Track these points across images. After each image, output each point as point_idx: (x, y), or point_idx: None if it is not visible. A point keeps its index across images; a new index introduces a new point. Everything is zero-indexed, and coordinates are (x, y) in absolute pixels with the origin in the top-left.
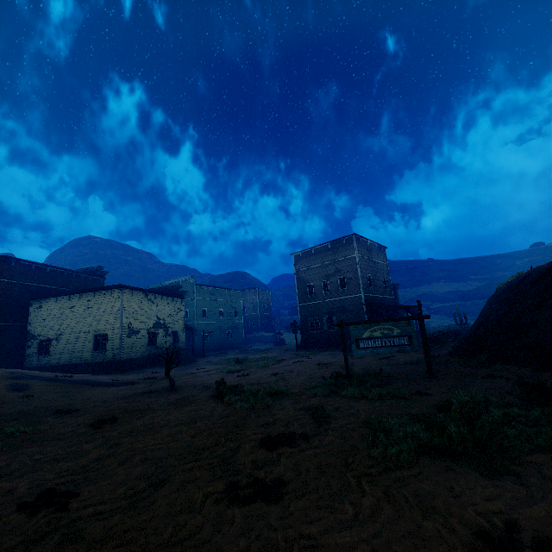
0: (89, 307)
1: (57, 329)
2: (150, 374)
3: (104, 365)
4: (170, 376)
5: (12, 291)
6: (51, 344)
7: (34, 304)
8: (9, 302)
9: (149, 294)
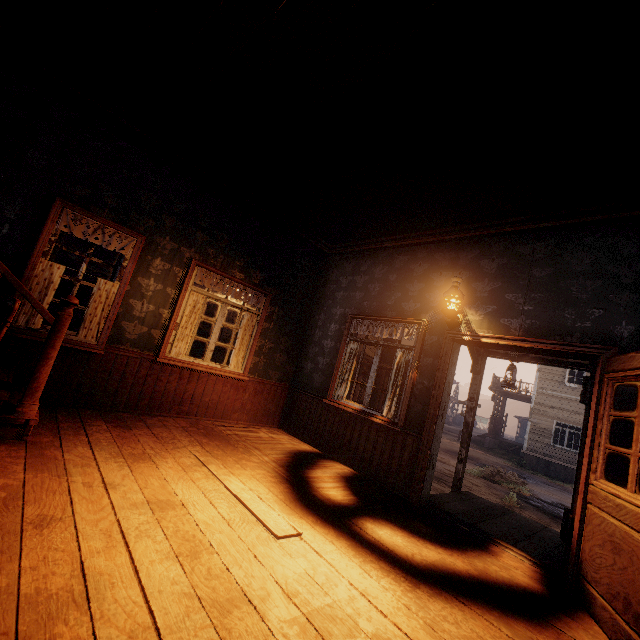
0: None
1: None
2: None
3: None
4: None
5: None
6: None
7: None
8: None
9: None
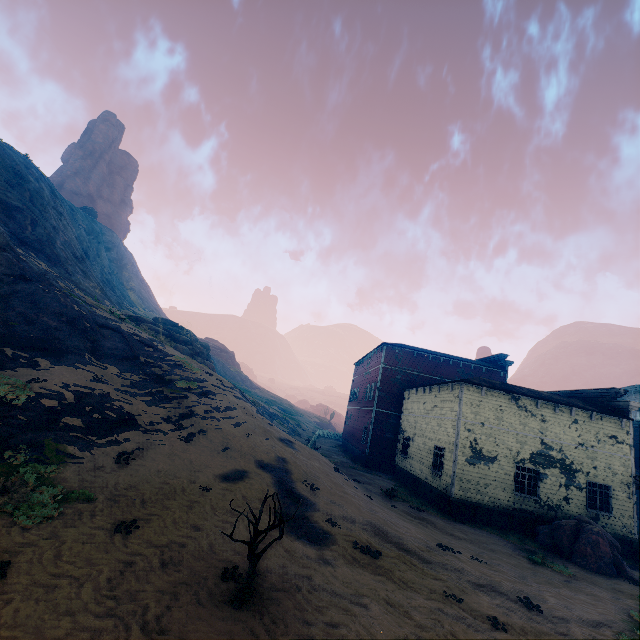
0: (434, 405)
1: (413, 427)
2: (413, 544)
3: (438, 495)
4: (253, 564)
5: (394, 379)
6: (409, 444)
7: (406, 395)
8: (392, 389)
9: (522, 397)
